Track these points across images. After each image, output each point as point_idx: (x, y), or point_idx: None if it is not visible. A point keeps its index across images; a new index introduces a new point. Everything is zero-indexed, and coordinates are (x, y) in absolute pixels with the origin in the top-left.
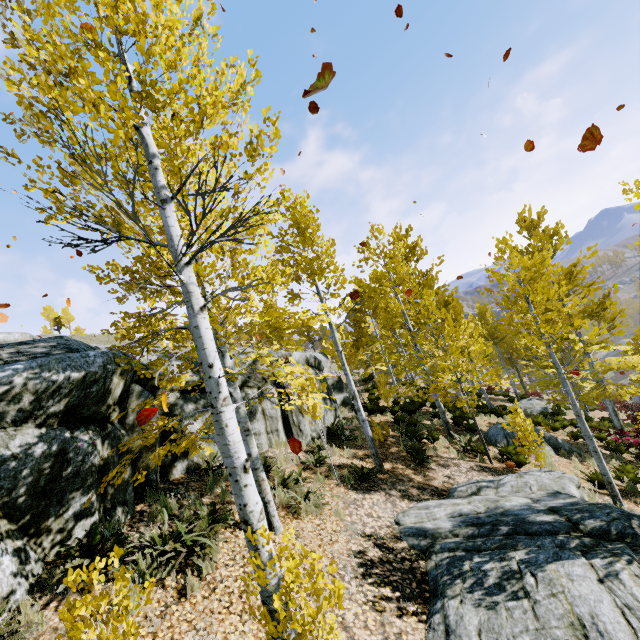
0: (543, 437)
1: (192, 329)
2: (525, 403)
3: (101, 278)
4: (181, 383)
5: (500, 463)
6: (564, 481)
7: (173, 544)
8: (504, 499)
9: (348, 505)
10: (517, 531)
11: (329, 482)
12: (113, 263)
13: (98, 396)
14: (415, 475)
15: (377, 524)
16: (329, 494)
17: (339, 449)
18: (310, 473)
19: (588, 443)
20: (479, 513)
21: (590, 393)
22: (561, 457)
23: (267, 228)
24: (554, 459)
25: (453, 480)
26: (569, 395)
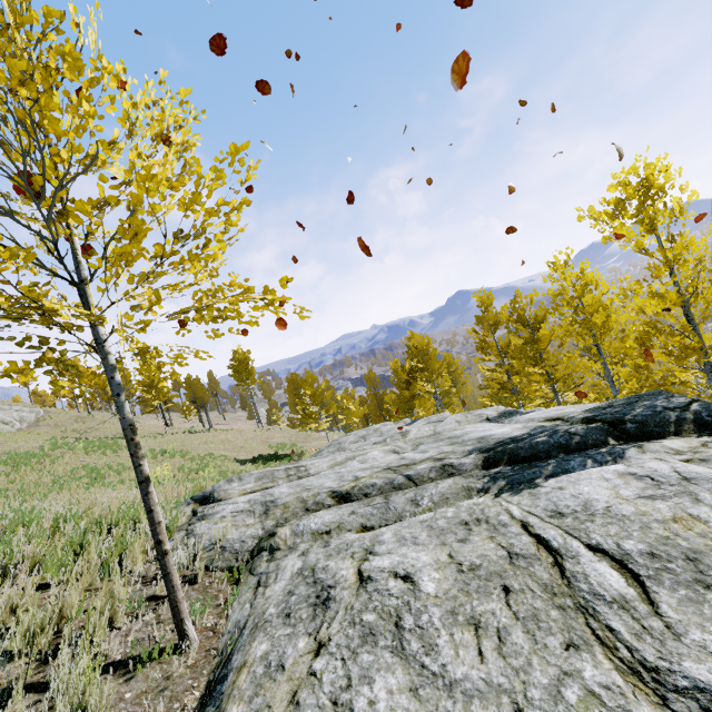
0: None
1: None
2: None
3: None
4: None
5: None
6: None
7: None
8: None
9: None
10: None
11: None
12: None
13: None
14: None
15: None
16: None
17: None
18: None
19: None
20: None
21: None
22: None
23: None
24: None
25: None
26: None
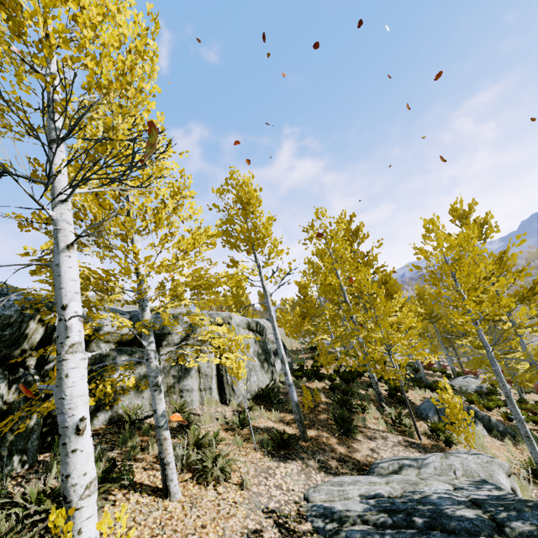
0: (476, 416)
1: (53, 267)
2: (460, 380)
3: (23, 226)
4: (85, 331)
5: (429, 439)
6: (492, 467)
7: (50, 504)
8: (424, 483)
9: (259, 473)
10: (432, 525)
11: (247, 445)
12: (39, 213)
13: (11, 339)
14: (338, 445)
15: (284, 498)
16: (238, 460)
17: (268, 412)
18: (231, 434)
19: (519, 427)
20: (395, 497)
21: (523, 375)
22: (494, 438)
23: (193, 191)
24: (486, 440)
25: (377, 454)
26: (498, 374)
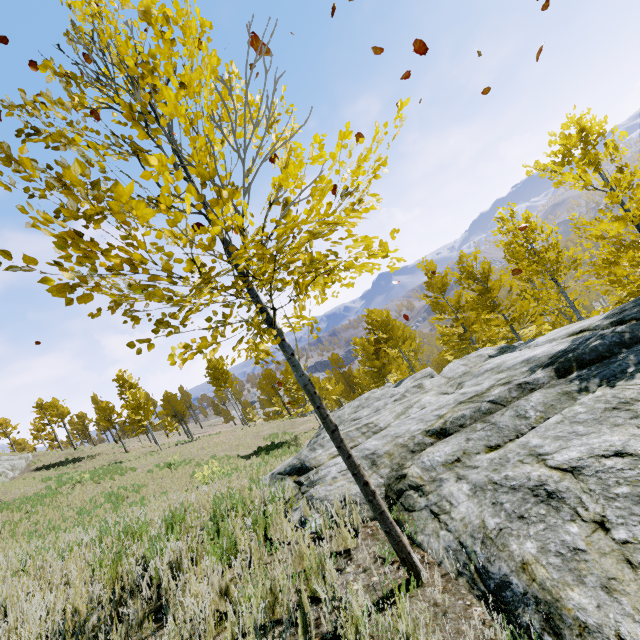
0: None
1: None
2: None
3: None
4: None
5: None
6: None
7: None
8: None
9: None
10: None
11: None
12: None
13: None
14: None
15: None
16: None
17: None
18: None
19: None
20: None
21: None
22: None
23: None
24: None
25: None
26: None
